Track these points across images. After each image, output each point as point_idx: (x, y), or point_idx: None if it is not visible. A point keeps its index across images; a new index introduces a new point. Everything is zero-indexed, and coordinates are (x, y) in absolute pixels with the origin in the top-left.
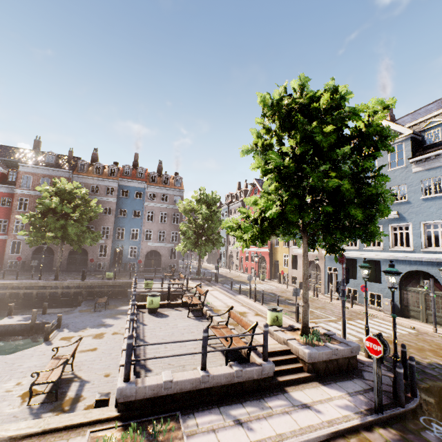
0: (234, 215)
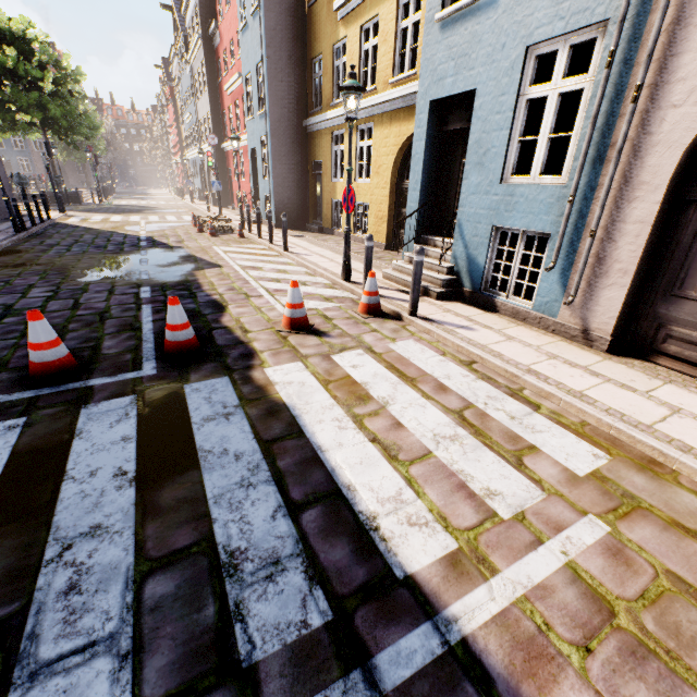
0: (165, 115)
